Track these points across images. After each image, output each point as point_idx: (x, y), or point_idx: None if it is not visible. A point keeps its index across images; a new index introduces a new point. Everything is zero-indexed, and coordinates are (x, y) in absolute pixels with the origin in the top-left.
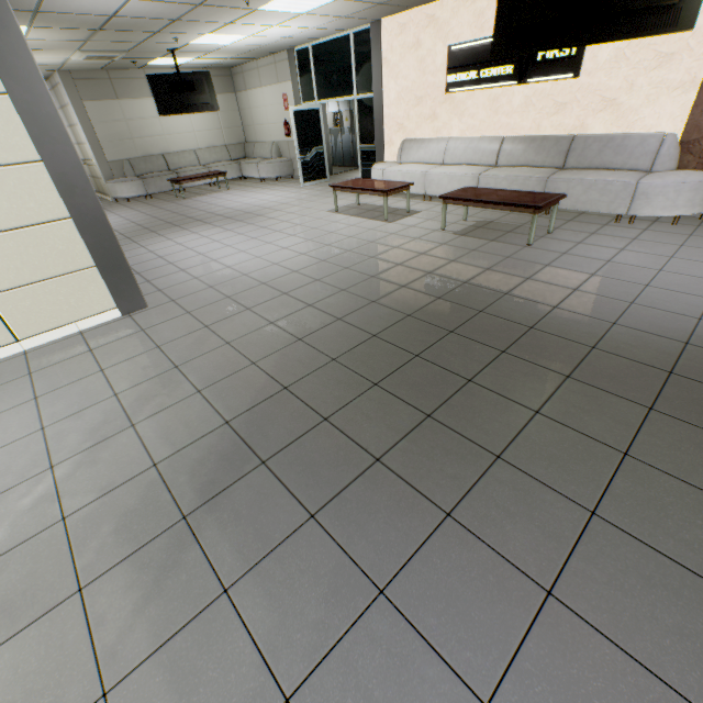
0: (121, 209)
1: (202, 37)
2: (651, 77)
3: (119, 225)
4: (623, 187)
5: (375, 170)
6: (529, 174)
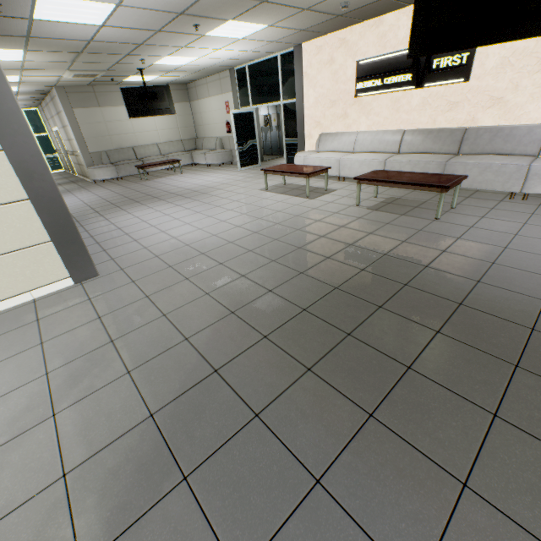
0: (97, 188)
1: (163, 59)
2: (535, 79)
3: (92, 201)
4: (516, 169)
5: (297, 157)
6: (429, 159)
